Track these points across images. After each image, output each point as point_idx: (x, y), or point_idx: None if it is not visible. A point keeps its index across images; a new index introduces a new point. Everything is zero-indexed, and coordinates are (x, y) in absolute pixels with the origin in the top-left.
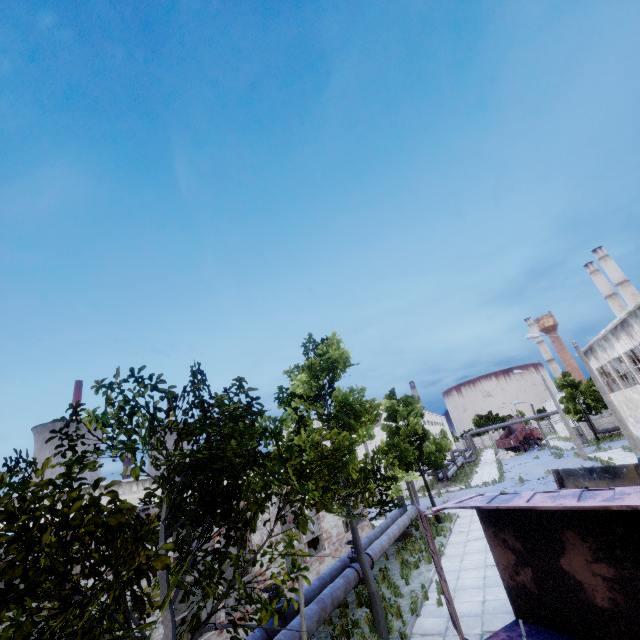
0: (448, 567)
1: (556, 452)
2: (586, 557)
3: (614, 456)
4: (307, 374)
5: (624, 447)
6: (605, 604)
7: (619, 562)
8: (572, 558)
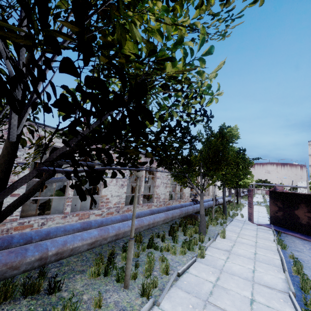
0: (243, 213)
1: None
2: (305, 211)
3: None
4: None
5: None
6: (304, 223)
7: None
8: (299, 211)
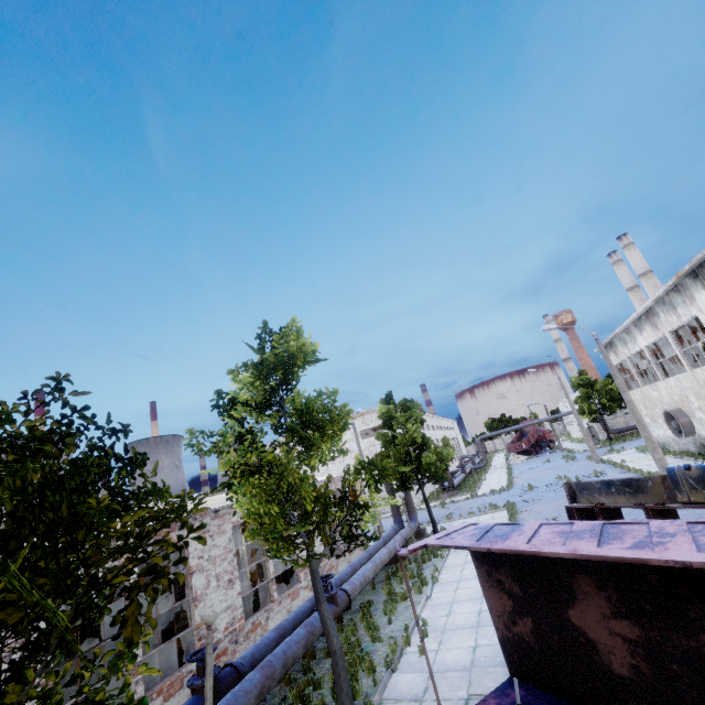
0: (440, 598)
1: (568, 455)
2: (603, 610)
3: (627, 458)
4: (252, 373)
5: (638, 448)
6: (624, 672)
7: (648, 620)
8: (584, 610)
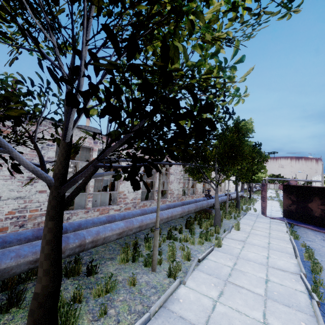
0: (256, 207)
1: None
2: (318, 204)
3: None
4: None
5: None
6: (317, 215)
7: None
8: (313, 204)
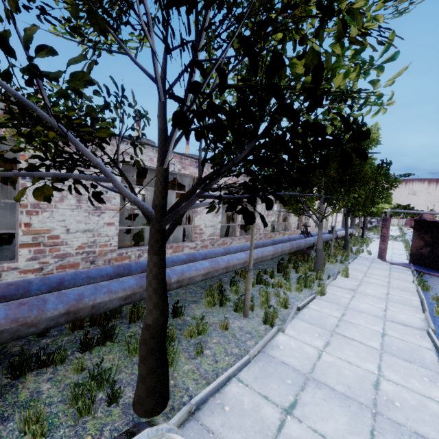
0: (371, 250)
1: None
2: None
3: None
4: None
5: None
6: None
7: None
8: None
